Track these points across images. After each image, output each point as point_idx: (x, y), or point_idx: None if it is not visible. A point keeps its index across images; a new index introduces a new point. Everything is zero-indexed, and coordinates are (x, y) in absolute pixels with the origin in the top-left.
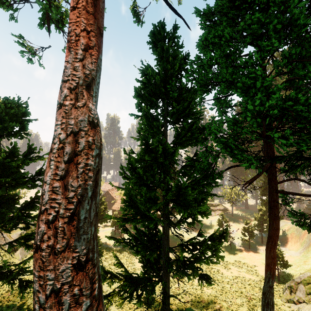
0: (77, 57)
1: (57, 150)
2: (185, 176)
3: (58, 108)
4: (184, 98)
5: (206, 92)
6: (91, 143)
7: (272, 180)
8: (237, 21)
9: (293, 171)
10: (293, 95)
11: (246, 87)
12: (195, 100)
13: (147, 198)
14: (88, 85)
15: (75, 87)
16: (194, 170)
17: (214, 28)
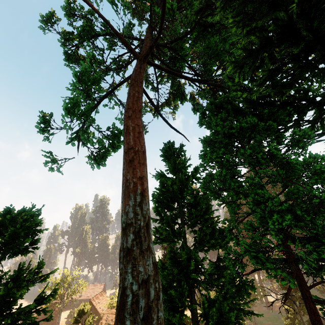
0: (136, 200)
1: (131, 304)
2: (213, 287)
3: (125, 252)
4: (200, 204)
5: (218, 197)
6: (158, 288)
7: (303, 285)
8: (230, 145)
9: (318, 274)
10: (299, 213)
11: (256, 200)
12: (210, 205)
13: (171, 324)
14: (146, 224)
15: (138, 229)
16: (224, 282)
17: (215, 151)
